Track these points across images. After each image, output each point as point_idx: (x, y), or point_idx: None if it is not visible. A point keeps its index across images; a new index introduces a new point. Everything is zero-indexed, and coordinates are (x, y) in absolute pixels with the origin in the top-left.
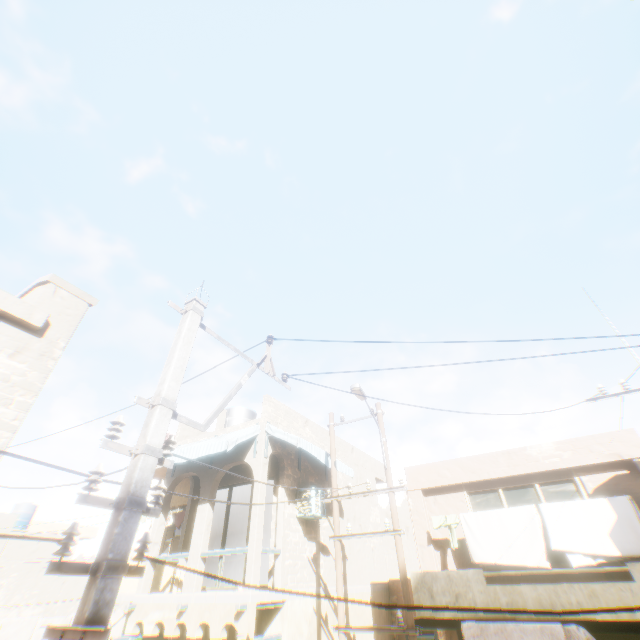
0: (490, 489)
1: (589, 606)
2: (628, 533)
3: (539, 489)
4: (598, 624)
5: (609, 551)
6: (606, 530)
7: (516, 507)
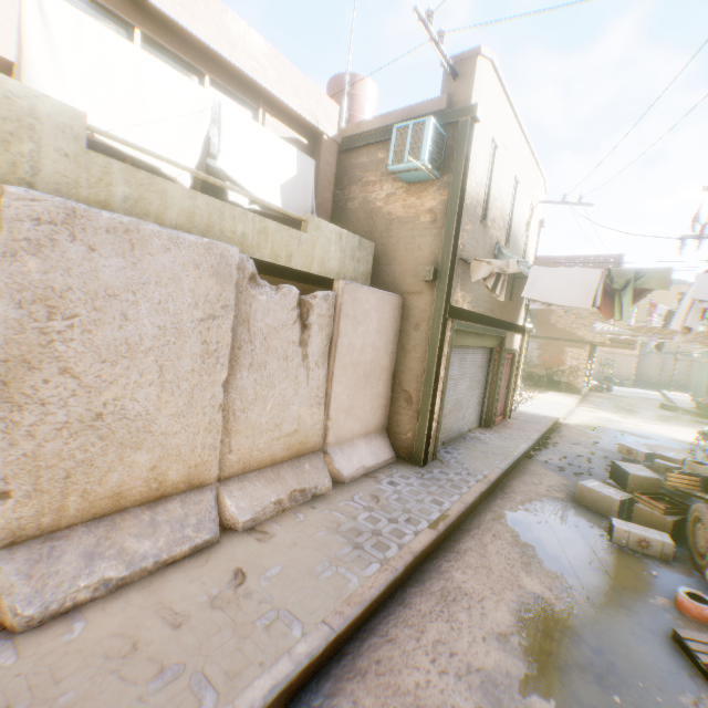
0: (118, 15)
1: (255, 244)
2: (299, 195)
3: (207, 90)
4: (254, 265)
5: (275, 203)
6: (282, 182)
7: (184, 78)
